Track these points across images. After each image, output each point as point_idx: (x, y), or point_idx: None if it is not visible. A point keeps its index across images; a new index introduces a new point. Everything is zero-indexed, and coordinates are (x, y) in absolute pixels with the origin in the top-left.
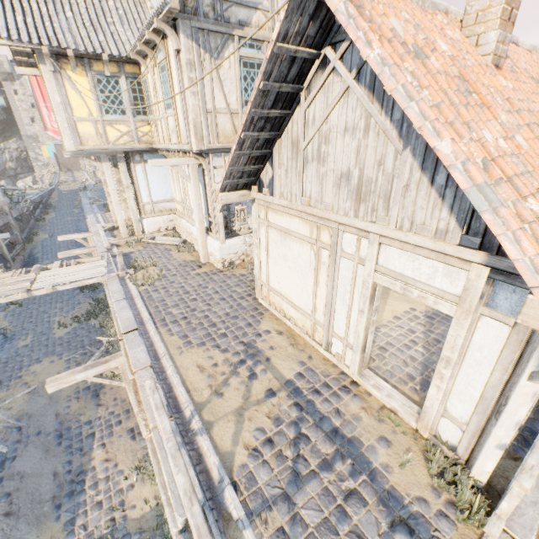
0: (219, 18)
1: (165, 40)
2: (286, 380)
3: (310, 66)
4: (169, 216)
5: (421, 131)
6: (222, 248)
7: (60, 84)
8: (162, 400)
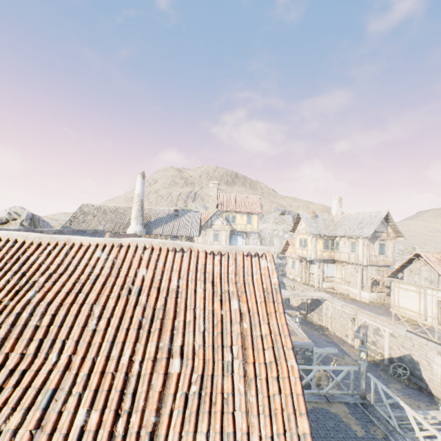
0: (374, 235)
1: (358, 238)
2: (415, 324)
3: (415, 259)
4: (332, 282)
5: (440, 274)
6: (369, 295)
7: (316, 242)
8: (385, 319)
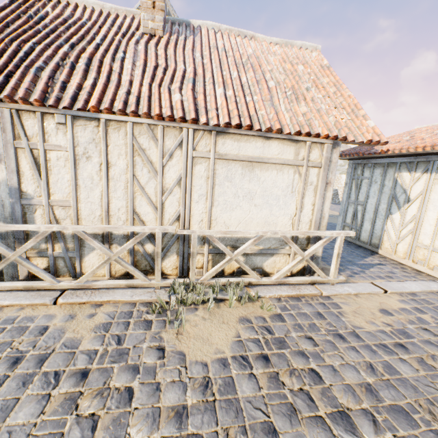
0: None
1: None
2: None
3: None
4: None
5: None
6: None
7: None
8: None
